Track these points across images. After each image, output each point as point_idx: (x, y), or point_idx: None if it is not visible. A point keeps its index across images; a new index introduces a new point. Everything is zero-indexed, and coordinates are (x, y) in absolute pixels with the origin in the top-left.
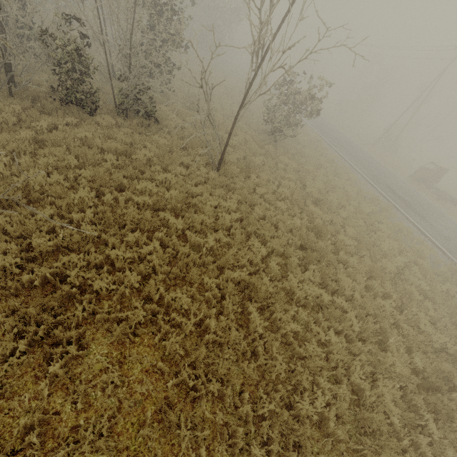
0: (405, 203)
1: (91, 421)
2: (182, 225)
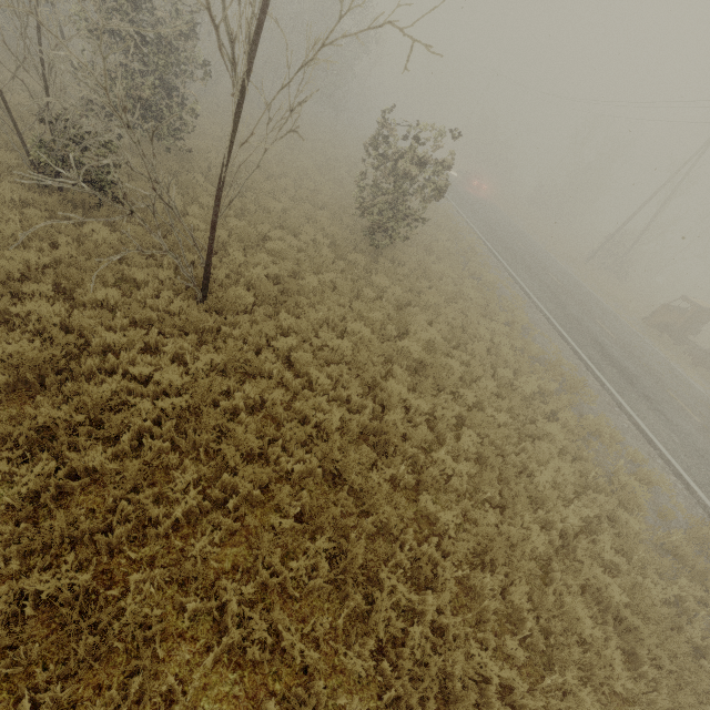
0: (621, 372)
1: None
2: None
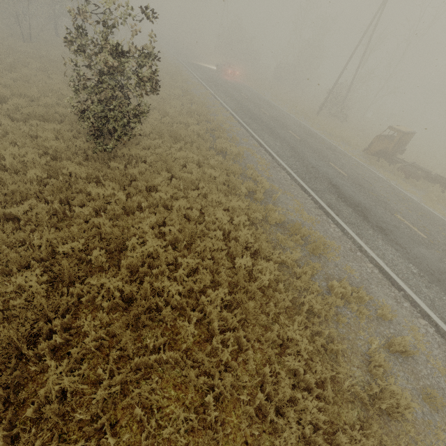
0: (356, 209)
1: None
2: None
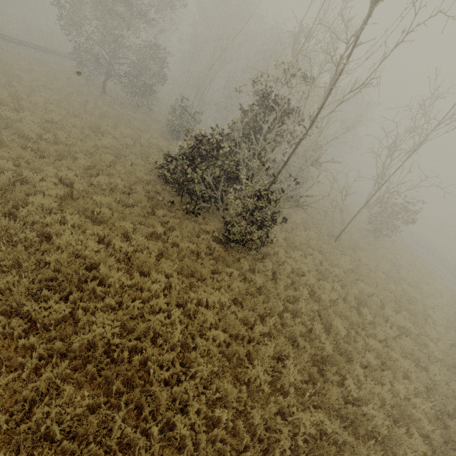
0: None
1: (303, 300)
2: (319, 259)
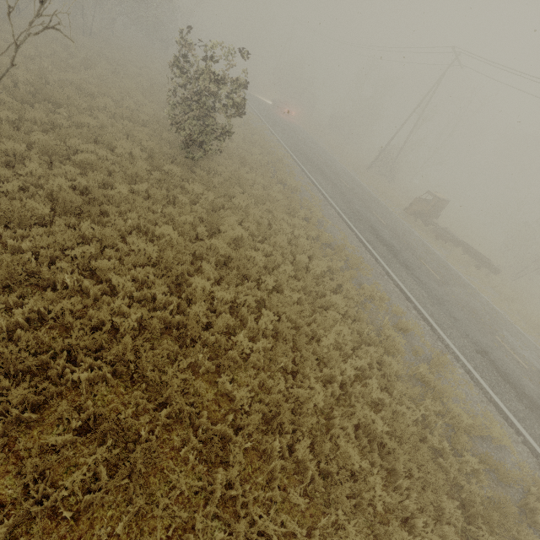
0: (389, 249)
1: None
2: None
